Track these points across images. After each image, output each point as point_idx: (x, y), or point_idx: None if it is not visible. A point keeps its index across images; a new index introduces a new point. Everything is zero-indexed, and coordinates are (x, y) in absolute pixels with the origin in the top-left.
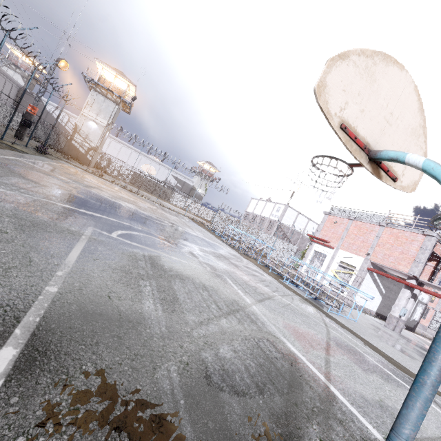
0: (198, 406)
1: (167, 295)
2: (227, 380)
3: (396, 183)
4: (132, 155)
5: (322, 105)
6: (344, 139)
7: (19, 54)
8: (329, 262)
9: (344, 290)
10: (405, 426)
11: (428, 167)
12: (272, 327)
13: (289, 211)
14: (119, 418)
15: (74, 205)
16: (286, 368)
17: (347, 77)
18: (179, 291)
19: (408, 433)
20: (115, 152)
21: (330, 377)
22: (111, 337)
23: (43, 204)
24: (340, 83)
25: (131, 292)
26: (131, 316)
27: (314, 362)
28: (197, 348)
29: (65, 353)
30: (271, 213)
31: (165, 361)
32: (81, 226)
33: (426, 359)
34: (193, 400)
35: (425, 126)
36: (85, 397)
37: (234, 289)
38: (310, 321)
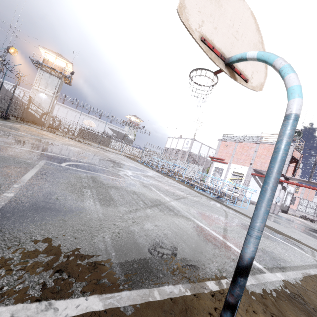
0: (126, 256)
1: (104, 197)
2: (149, 241)
3: (248, 84)
4: (77, 116)
5: (185, 22)
6: (205, 49)
7: None
8: (225, 174)
9: (238, 191)
10: (256, 221)
11: (260, 55)
12: (185, 213)
13: (195, 143)
14: (61, 265)
15: (30, 148)
16: (195, 233)
17: (200, 1)
18: (114, 194)
19: (258, 225)
20: (63, 115)
21: (227, 237)
22: (57, 221)
23: (3, 147)
24: (195, 5)
25: (75, 195)
26: (75, 209)
27: (215, 230)
28: (127, 225)
29: (18, 230)
30: (182, 146)
31: (101, 233)
32: (36, 159)
33: (266, 175)
34: (122, 253)
35: (263, 42)
36: (34, 254)
37: (157, 193)
38: (213, 209)
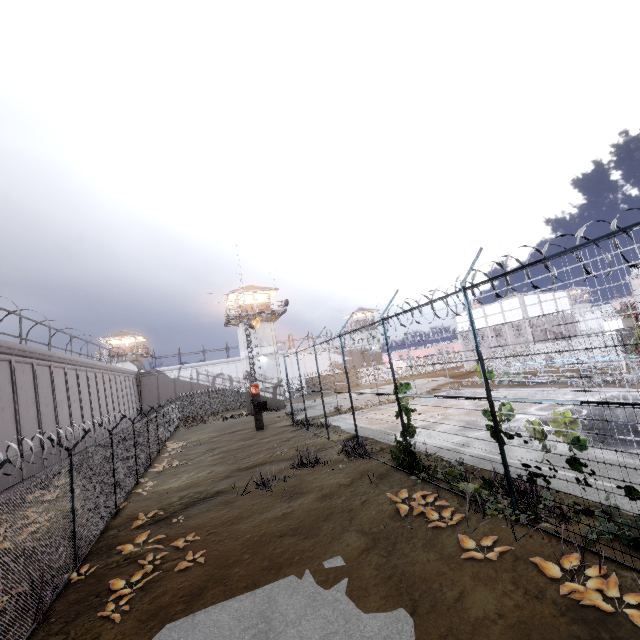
0: None
1: None
2: None
3: None
4: (280, 362)
5: None
6: None
7: (114, 341)
8: None
9: None
10: None
11: None
12: None
13: (527, 299)
14: None
15: None
16: None
17: None
18: None
19: None
20: None
21: None
22: None
23: None
24: None
25: None
26: None
27: None
28: None
29: None
30: (504, 317)
31: None
32: None
33: None
34: None
35: None
36: None
37: None
38: None
